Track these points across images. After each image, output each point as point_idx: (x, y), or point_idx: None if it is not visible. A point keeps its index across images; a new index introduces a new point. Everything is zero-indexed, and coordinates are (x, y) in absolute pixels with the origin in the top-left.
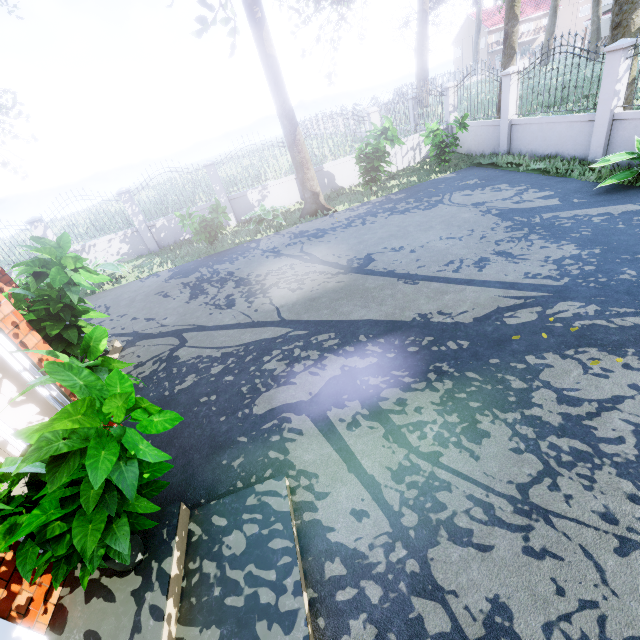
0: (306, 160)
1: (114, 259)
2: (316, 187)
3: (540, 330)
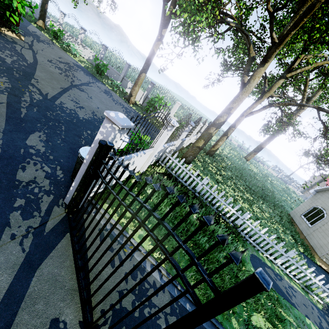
0: (138, 83)
1: (87, 57)
2: (133, 93)
3: (23, 87)
